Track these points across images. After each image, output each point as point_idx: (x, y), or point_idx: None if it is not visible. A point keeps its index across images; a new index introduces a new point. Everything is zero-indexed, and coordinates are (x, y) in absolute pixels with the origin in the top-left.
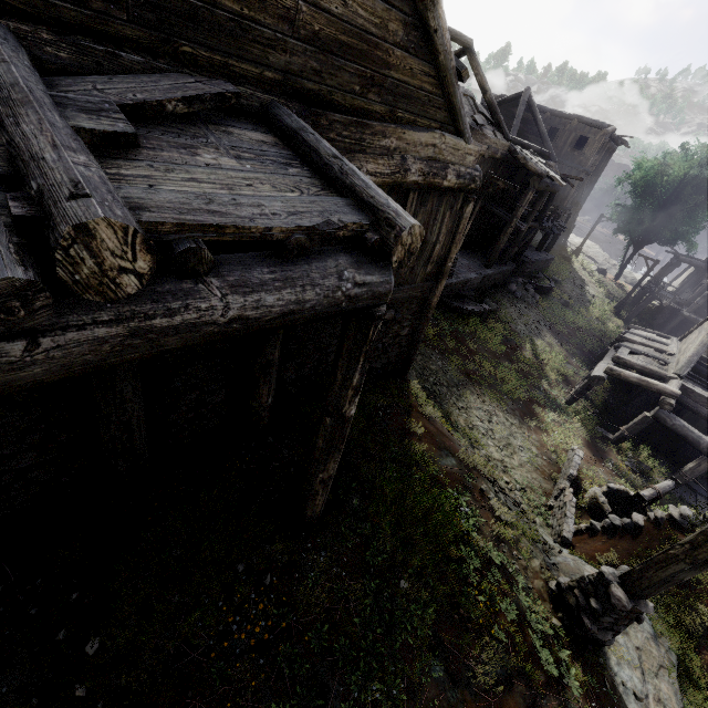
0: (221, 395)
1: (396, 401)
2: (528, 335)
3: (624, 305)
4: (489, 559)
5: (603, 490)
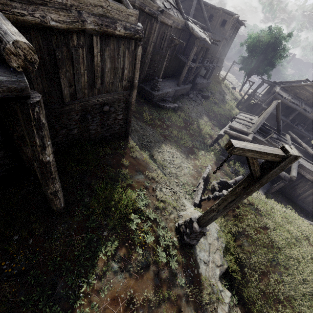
0: (0, 154)
1: (117, 151)
2: (196, 118)
3: (240, 103)
4: (150, 217)
5: (218, 182)
